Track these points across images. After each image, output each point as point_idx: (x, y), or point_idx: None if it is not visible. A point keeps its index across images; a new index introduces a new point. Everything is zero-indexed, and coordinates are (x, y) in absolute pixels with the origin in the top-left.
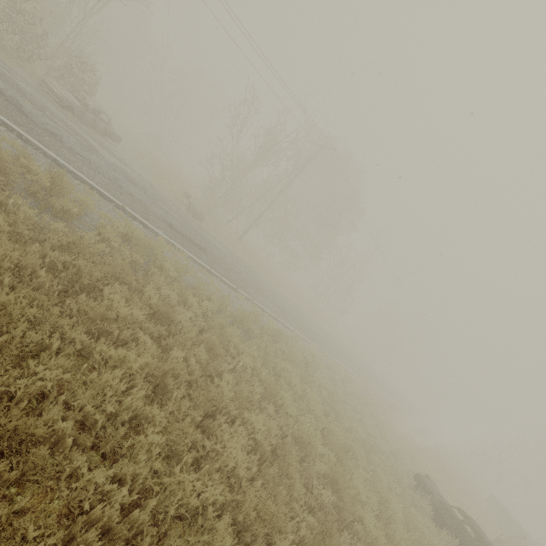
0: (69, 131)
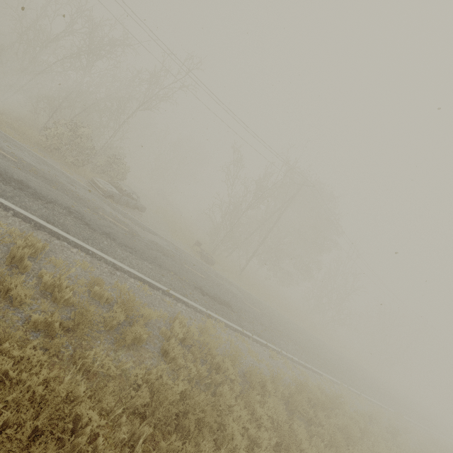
0: (116, 223)
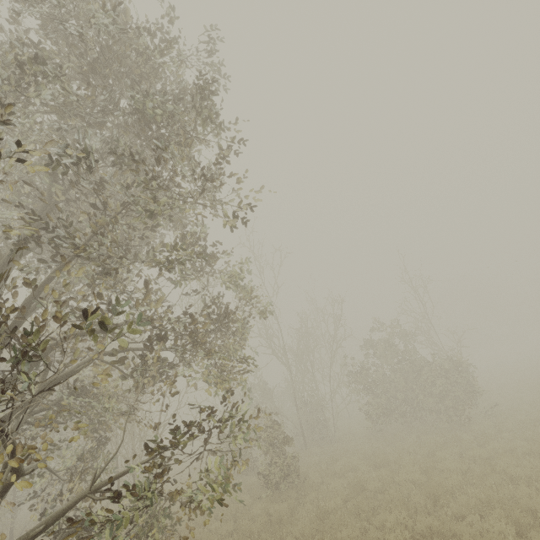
0: None
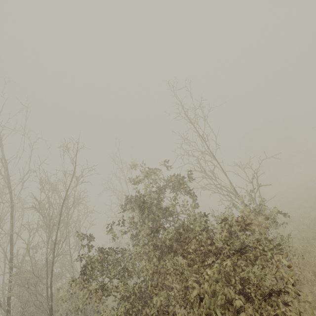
0: None
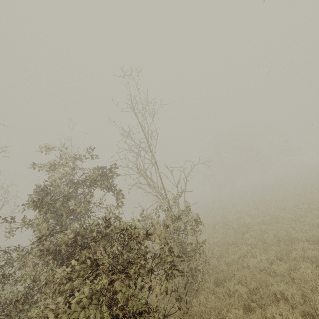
0: None
